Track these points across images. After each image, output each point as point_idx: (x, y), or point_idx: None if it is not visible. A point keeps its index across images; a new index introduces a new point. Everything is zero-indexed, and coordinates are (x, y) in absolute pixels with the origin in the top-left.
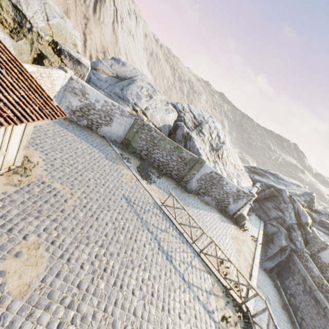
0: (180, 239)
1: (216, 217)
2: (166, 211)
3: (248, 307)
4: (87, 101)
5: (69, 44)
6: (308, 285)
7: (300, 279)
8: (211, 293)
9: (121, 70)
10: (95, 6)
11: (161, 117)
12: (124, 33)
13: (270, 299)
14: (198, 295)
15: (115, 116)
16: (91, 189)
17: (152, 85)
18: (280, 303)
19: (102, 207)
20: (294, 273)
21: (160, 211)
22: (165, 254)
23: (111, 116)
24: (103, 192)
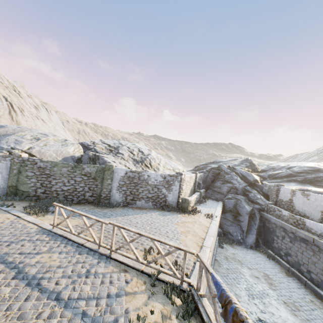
0: (76, 252)
1: (154, 215)
2: (60, 231)
3: (189, 282)
4: None
5: None
6: (289, 231)
7: (281, 231)
8: (119, 296)
9: None
10: None
11: (56, 151)
12: (27, 118)
13: (269, 274)
14: (86, 310)
15: None
16: None
17: (45, 133)
18: (283, 272)
19: None
20: (274, 230)
21: (48, 235)
22: (27, 280)
23: None
24: None
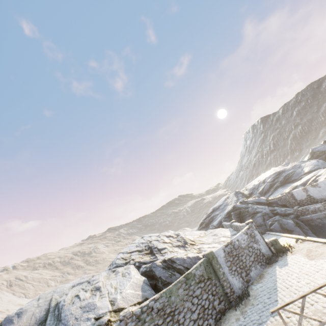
0: None
1: (282, 270)
2: None
3: None
4: None
5: None
6: None
7: None
8: None
9: (24, 322)
10: None
11: (131, 286)
12: None
13: None
14: None
15: None
16: None
17: (78, 282)
18: None
19: None
20: (322, 223)
21: None
22: None
23: None
24: None
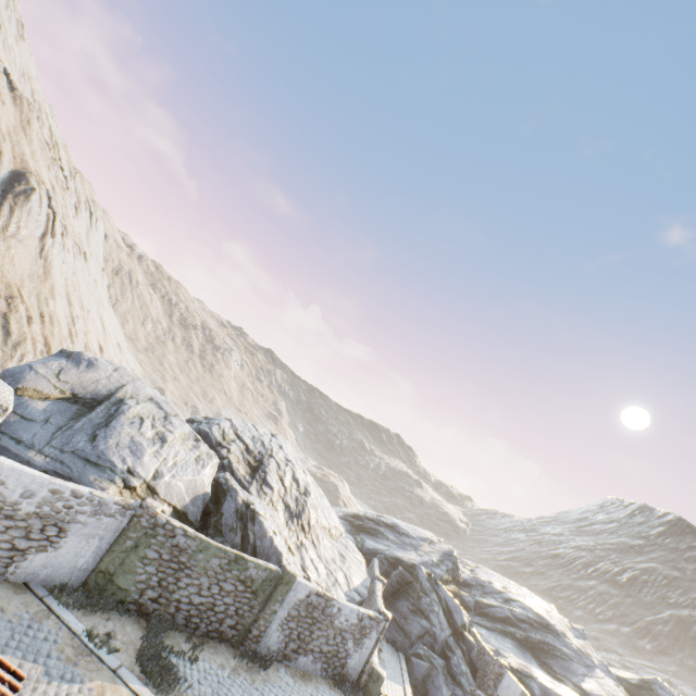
0: None
1: None
2: None
3: None
4: None
5: None
6: None
7: None
8: None
9: (85, 379)
10: None
11: (189, 482)
12: (67, 253)
13: None
14: None
15: (76, 521)
16: None
17: (159, 401)
18: None
19: None
20: None
21: None
22: None
23: (63, 523)
24: None
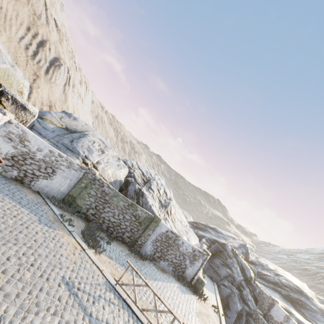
0: None
1: (175, 287)
2: (122, 292)
3: None
4: (25, 148)
5: (14, 90)
6: None
7: None
8: None
9: (72, 123)
10: (48, 69)
11: (113, 172)
12: (74, 95)
13: None
14: None
15: (60, 168)
16: (10, 277)
17: (103, 141)
18: None
19: (26, 309)
20: None
21: (115, 294)
22: None
23: (54, 168)
24: (30, 277)
